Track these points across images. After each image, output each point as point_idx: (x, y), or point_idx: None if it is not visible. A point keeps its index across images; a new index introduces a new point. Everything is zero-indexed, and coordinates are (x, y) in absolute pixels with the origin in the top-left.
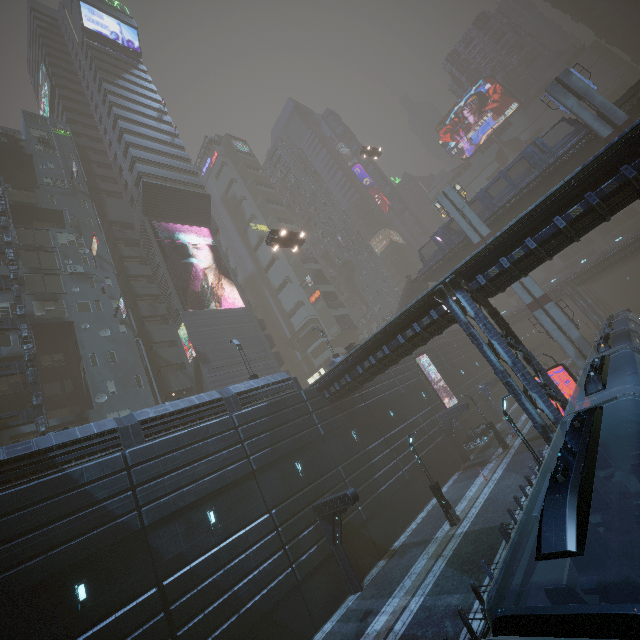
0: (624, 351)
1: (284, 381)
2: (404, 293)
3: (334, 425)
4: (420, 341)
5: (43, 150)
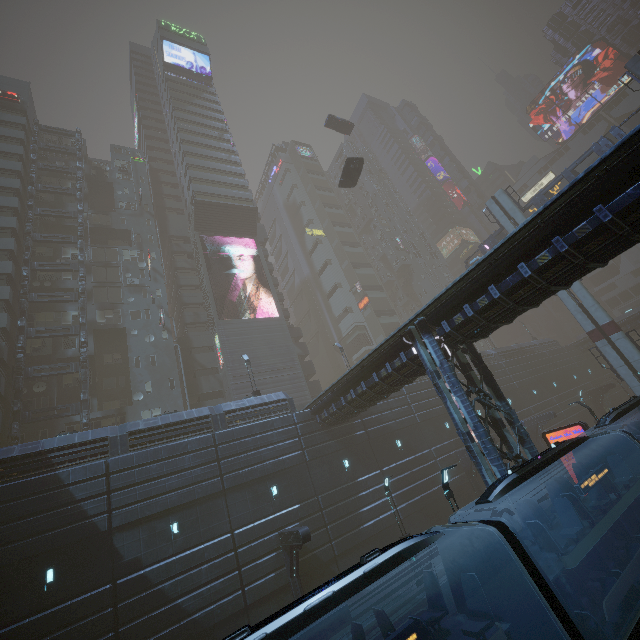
0: (616, 434)
1: (279, 401)
2: None
3: (323, 451)
4: (396, 381)
5: (122, 177)
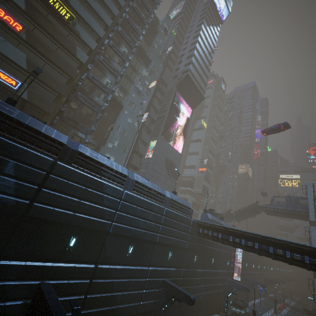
0: None
1: (188, 208)
2: (248, 206)
3: (192, 247)
4: (280, 260)
5: (163, 33)
